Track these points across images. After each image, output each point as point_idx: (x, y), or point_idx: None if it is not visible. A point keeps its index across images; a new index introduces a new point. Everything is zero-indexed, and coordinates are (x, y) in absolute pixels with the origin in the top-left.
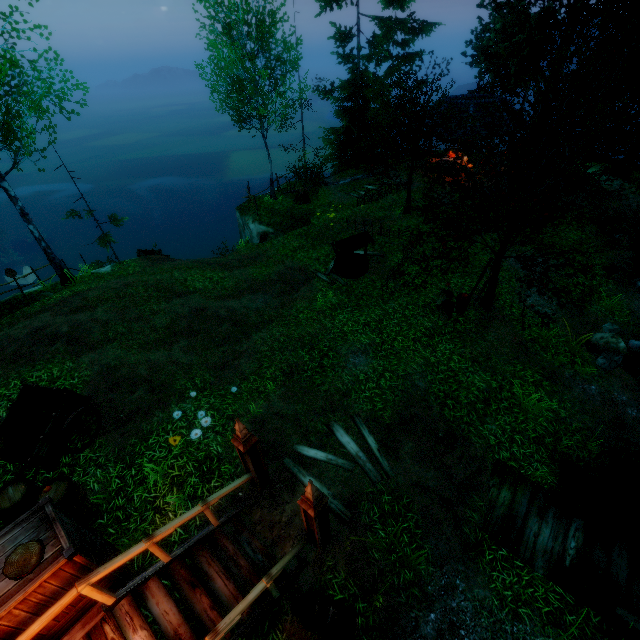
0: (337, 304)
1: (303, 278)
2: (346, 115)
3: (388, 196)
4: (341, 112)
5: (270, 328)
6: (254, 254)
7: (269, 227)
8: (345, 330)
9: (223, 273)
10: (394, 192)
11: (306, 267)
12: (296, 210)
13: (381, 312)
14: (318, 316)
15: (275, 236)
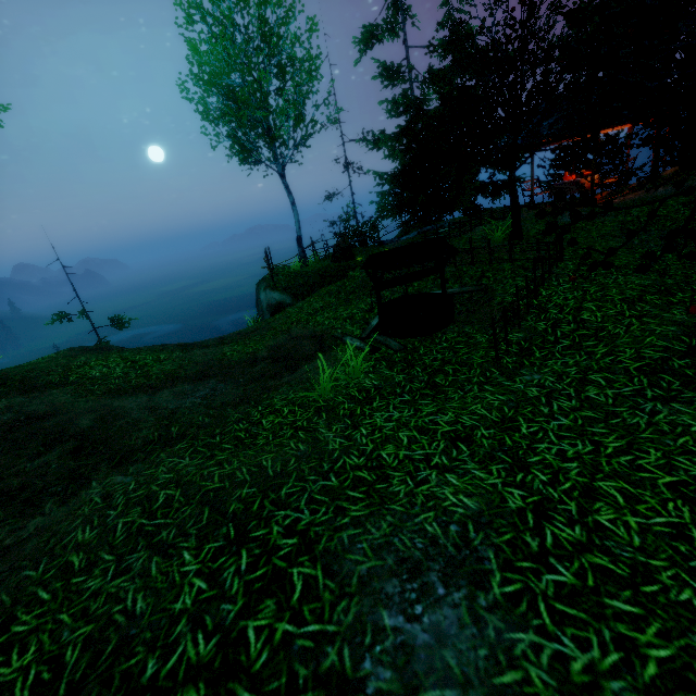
0: (375, 387)
1: (314, 348)
2: (401, 151)
3: (477, 229)
4: (394, 150)
5: (158, 458)
6: (251, 329)
7: (285, 292)
8: (384, 458)
9: (170, 353)
10: (486, 223)
11: (326, 331)
12: (331, 268)
13: (503, 398)
14: (313, 419)
15: (292, 303)
